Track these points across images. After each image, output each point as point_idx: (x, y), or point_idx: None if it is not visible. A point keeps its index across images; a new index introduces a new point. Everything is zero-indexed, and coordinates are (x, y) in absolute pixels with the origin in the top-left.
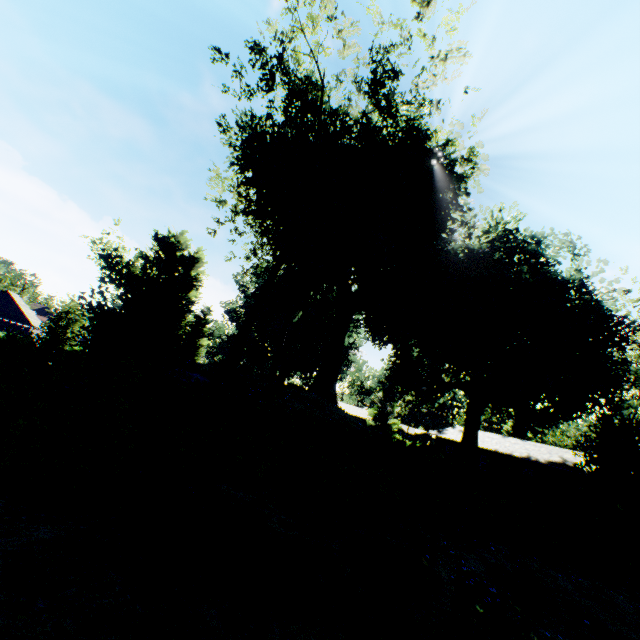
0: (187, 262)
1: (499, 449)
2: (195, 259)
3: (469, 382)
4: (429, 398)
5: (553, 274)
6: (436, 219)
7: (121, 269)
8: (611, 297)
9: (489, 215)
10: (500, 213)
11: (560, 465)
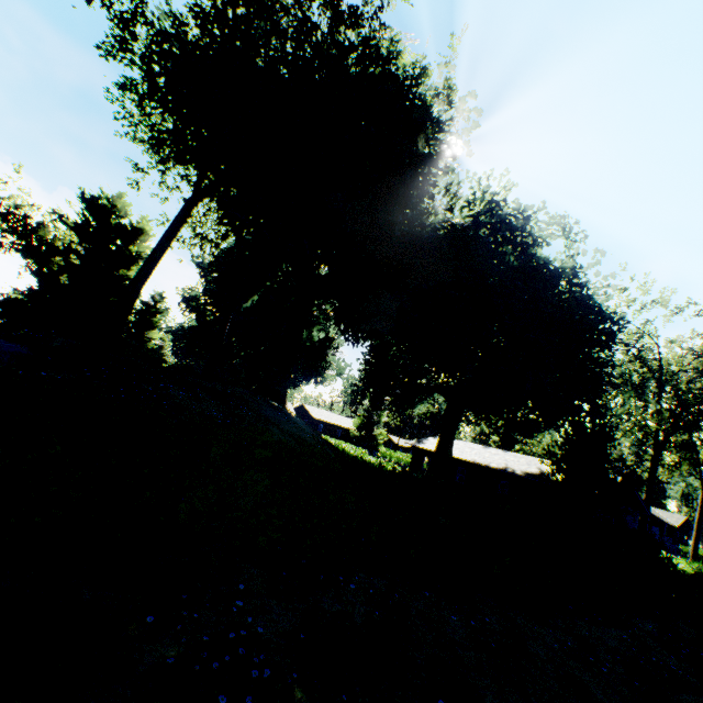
0: (127, 233)
1: (477, 460)
2: (138, 230)
3: (446, 384)
4: (403, 403)
5: (541, 257)
6: (403, 174)
7: (29, 233)
8: (605, 292)
9: (477, 184)
10: (488, 180)
11: (536, 477)
